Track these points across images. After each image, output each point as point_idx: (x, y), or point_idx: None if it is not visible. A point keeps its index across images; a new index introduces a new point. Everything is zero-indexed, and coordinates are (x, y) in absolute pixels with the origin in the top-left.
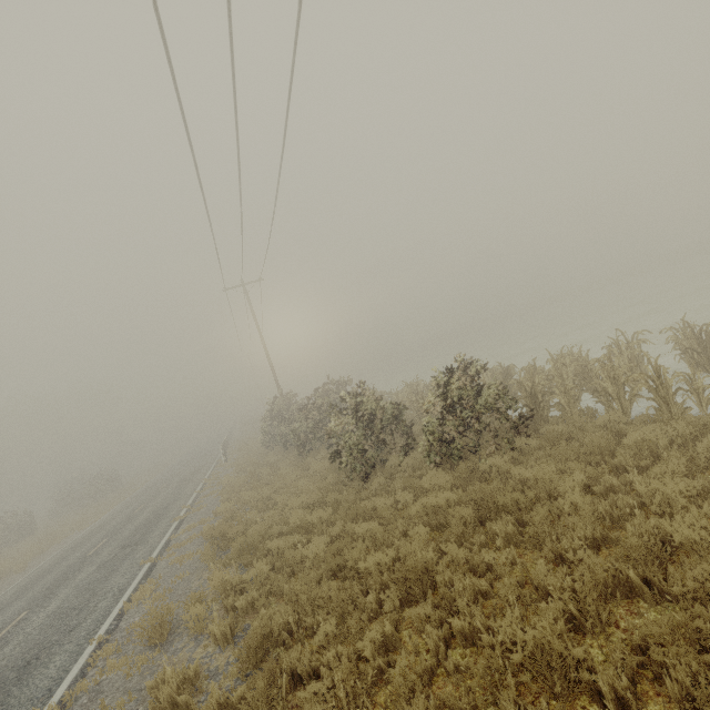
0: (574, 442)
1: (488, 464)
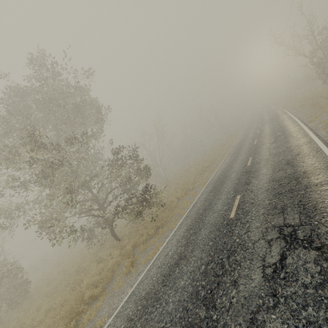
0: None
1: None
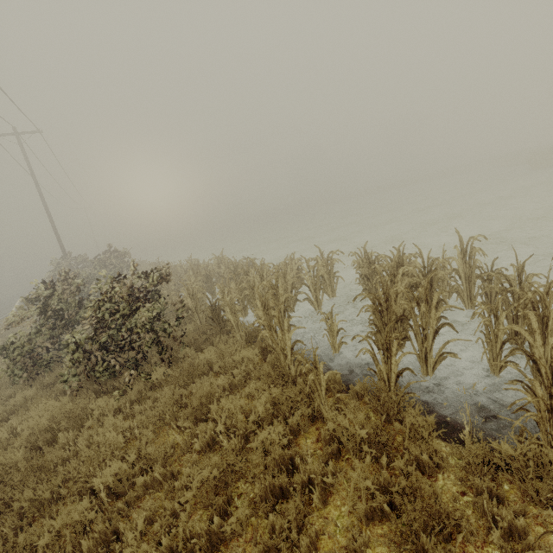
0: (205, 379)
1: (99, 404)
